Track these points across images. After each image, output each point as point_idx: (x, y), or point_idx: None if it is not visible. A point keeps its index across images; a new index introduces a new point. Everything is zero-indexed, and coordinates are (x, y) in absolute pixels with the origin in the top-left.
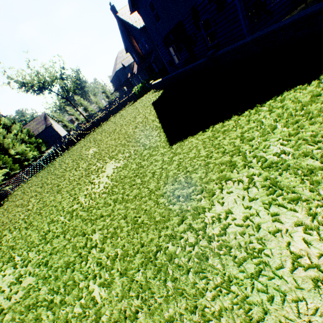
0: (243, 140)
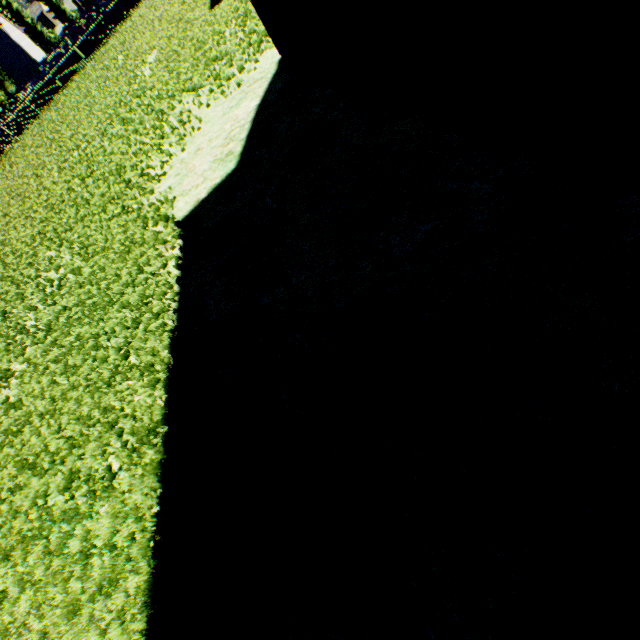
0: None
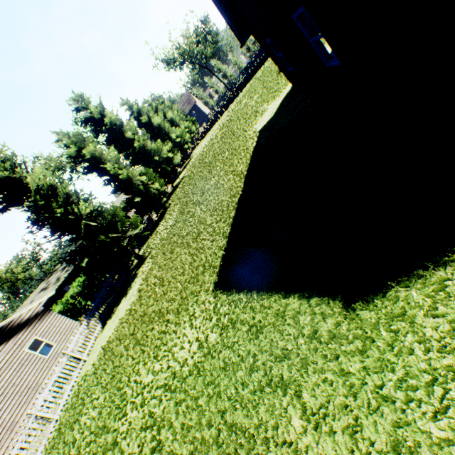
0: None
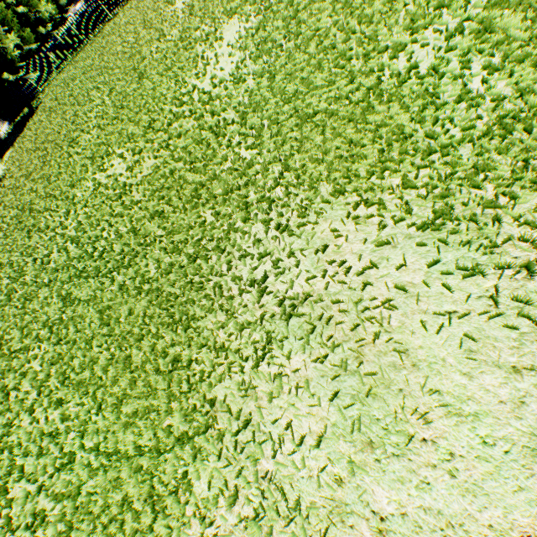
0: None
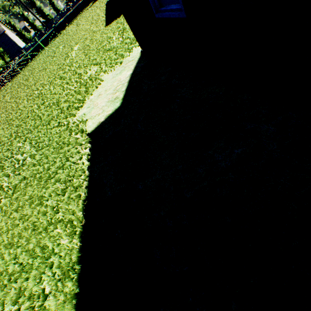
0: None
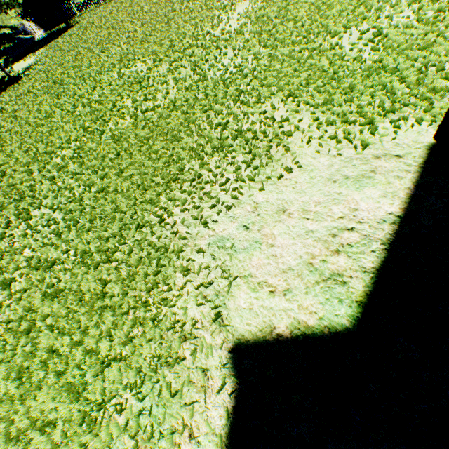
0: (391, 5)
